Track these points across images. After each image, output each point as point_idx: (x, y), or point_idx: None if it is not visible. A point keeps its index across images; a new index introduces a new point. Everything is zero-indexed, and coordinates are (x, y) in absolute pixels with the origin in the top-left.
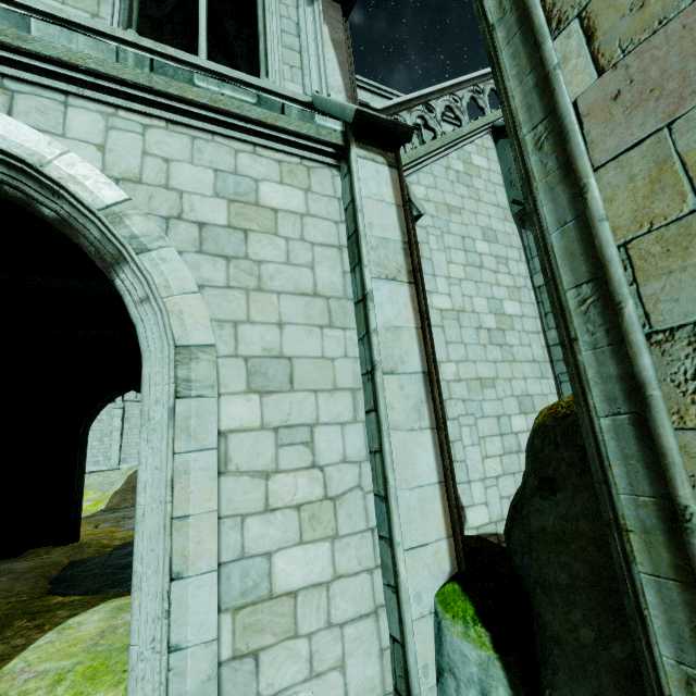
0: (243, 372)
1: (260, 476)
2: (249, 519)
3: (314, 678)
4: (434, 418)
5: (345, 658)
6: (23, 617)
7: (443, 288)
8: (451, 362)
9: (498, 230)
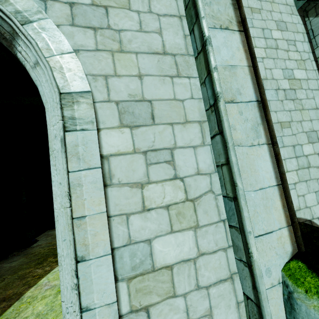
0: (115, 112)
1: (136, 186)
2: (132, 216)
3: None
4: (269, 136)
5: (211, 309)
6: (52, 256)
7: None
8: None
9: (287, 21)
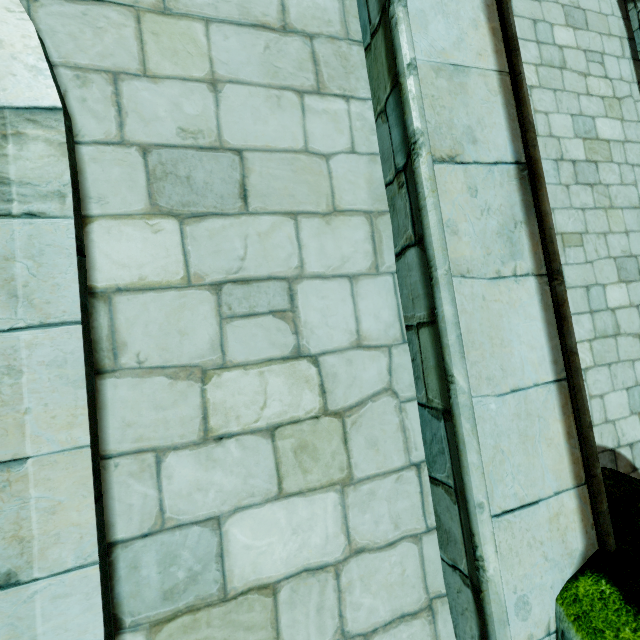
0: (138, 174)
1: (188, 376)
2: (171, 456)
3: None
4: (541, 254)
5: None
6: None
7: None
8: None
9: (589, 8)
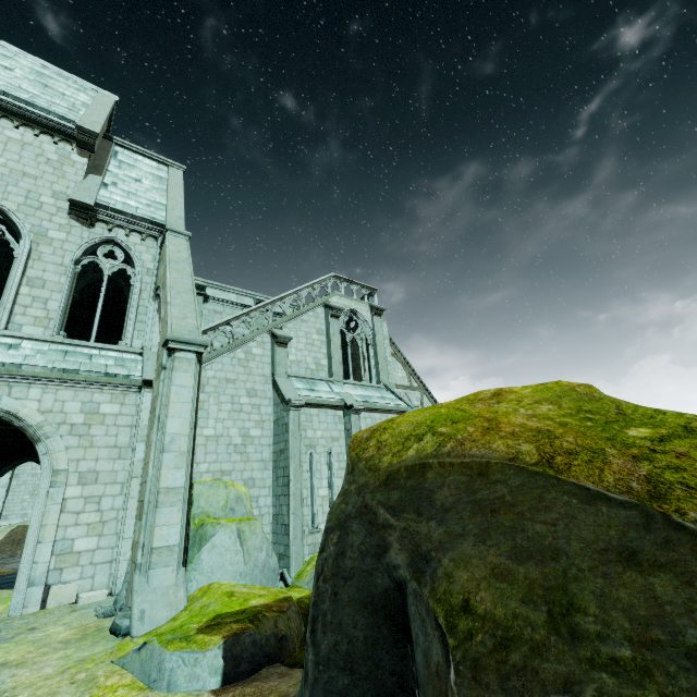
0: (78, 477)
1: (76, 513)
2: (69, 527)
3: (82, 579)
4: None
5: (95, 574)
6: None
7: (212, 425)
8: (206, 463)
9: (259, 389)
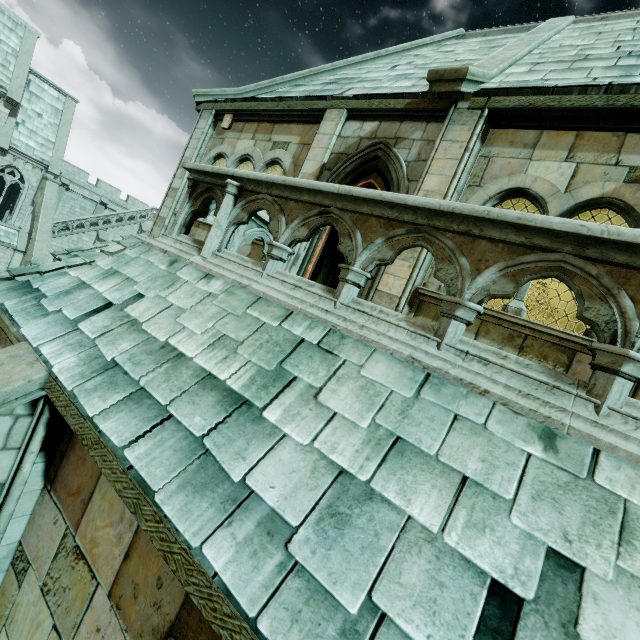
0: None
1: None
2: None
3: None
4: None
5: None
6: None
7: None
8: None
9: None
